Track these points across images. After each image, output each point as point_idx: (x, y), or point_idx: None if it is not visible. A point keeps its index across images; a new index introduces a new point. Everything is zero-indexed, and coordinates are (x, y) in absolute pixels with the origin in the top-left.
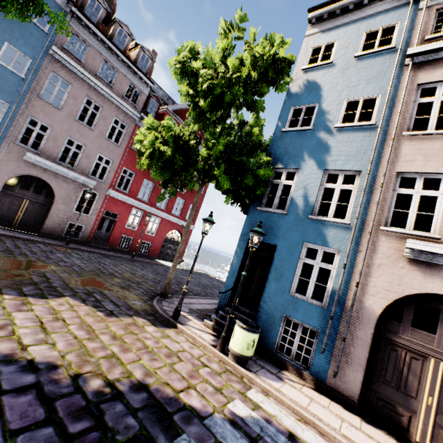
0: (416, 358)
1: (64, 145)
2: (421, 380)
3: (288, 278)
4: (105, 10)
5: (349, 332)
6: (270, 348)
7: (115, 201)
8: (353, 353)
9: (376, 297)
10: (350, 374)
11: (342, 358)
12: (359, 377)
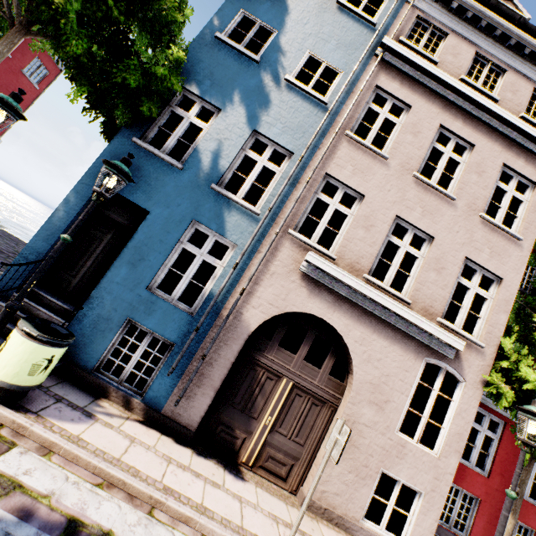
0: (271, 378)
1: None
2: (269, 400)
3: (152, 266)
4: None
5: (214, 349)
6: (88, 366)
7: None
8: (209, 374)
9: (257, 311)
10: (197, 399)
11: (194, 380)
12: (207, 402)
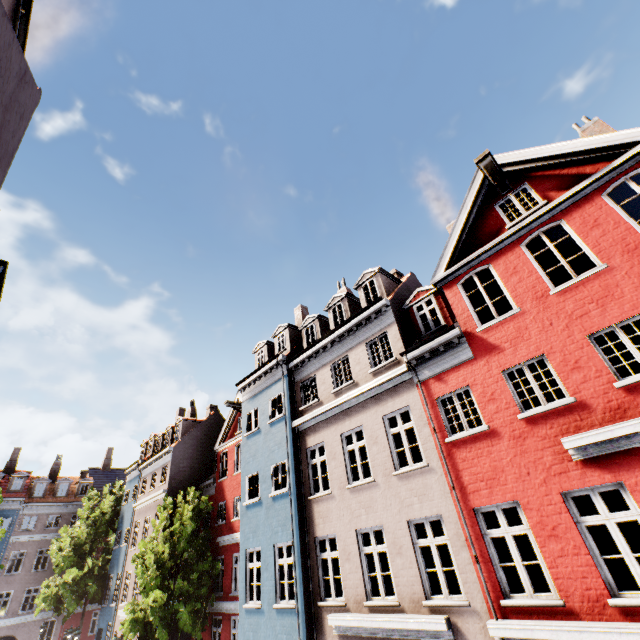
0: None
1: (24, 596)
2: None
3: None
4: (49, 482)
5: None
6: None
7: (75, 615)
8: None
9: None
10: None
11: None
12: None
